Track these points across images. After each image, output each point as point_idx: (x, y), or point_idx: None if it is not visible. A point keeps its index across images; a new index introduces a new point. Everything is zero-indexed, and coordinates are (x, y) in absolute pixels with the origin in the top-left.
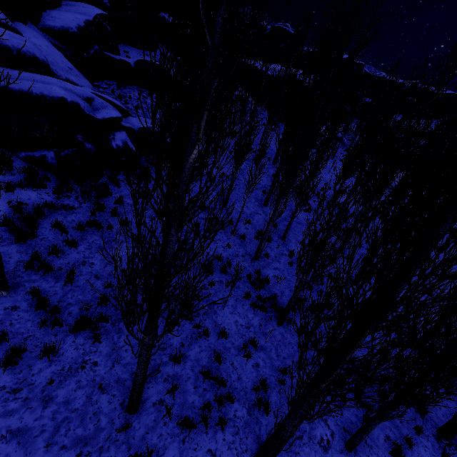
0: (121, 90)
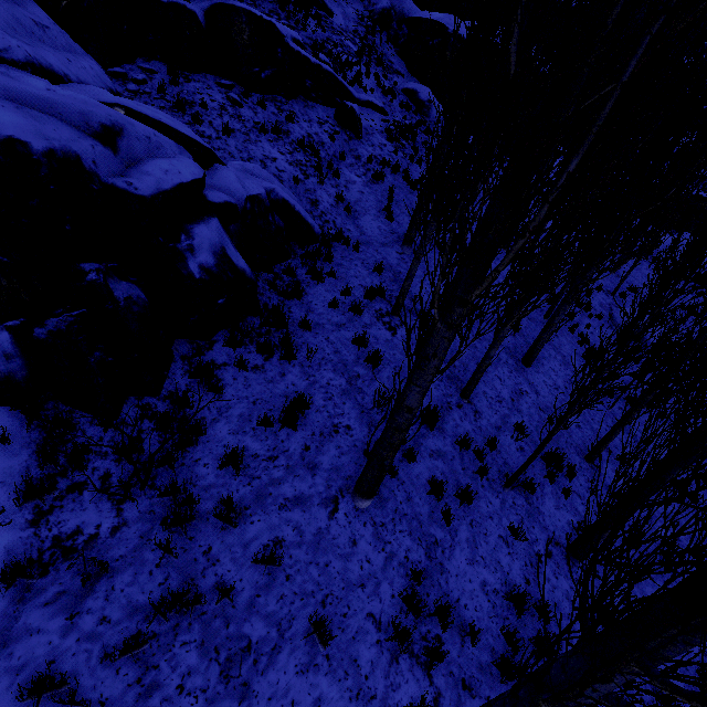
0: (179, 85)
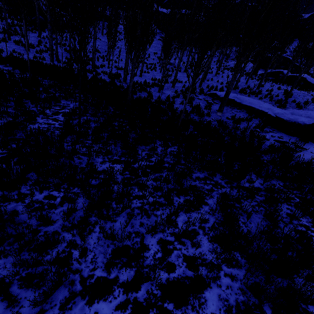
0: None
